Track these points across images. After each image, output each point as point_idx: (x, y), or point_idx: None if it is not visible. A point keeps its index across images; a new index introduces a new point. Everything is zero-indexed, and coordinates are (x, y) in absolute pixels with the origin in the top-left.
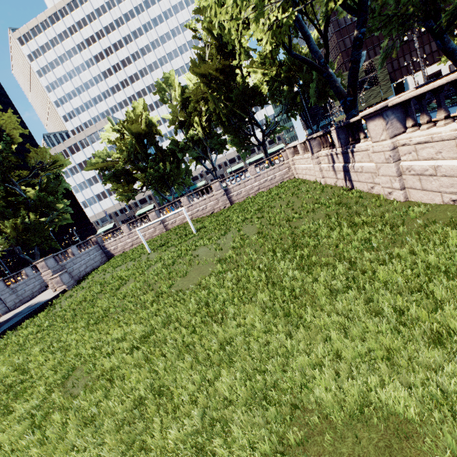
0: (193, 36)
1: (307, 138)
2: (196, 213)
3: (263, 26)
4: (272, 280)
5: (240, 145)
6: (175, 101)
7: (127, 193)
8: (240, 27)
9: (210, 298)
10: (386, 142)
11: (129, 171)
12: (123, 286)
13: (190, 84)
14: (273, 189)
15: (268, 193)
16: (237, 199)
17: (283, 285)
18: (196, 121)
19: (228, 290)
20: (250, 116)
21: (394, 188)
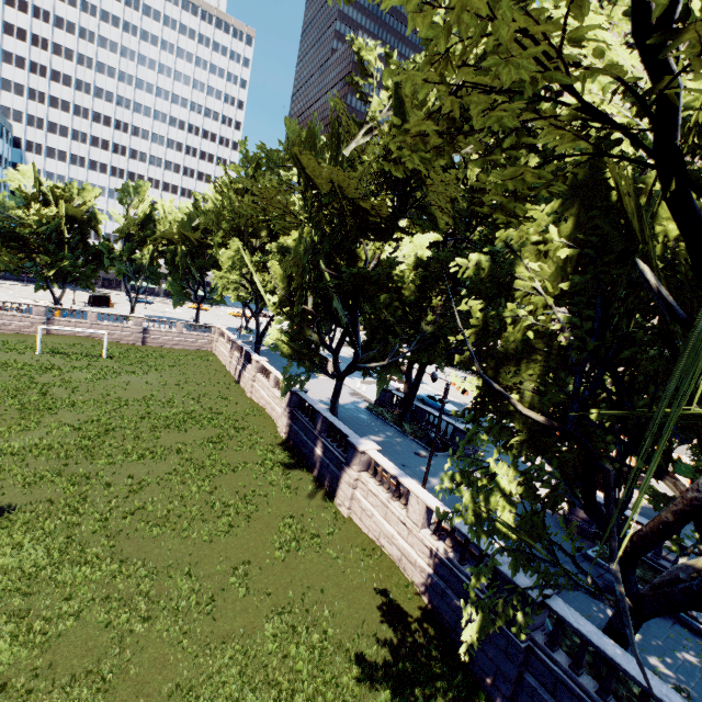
0: (193, 204)
1: (233, 340)
2: (99, 334)
3: (236, 294)
4: (186, 406)
5: (179, 293)
6: (134, 208)
7: (11, 264)
8: (226, 289)
9: (154, 404)
10: (254, 373)
11: (27, 239)
12: (40, 378)
13: (162, 211)
14: (190, 352)
15: (186, 355)
16: (151, 342)
17: (192, 408)
18: (149, 248)
19: (165, 404)
20: (202, 278)
21: (249, 391)
